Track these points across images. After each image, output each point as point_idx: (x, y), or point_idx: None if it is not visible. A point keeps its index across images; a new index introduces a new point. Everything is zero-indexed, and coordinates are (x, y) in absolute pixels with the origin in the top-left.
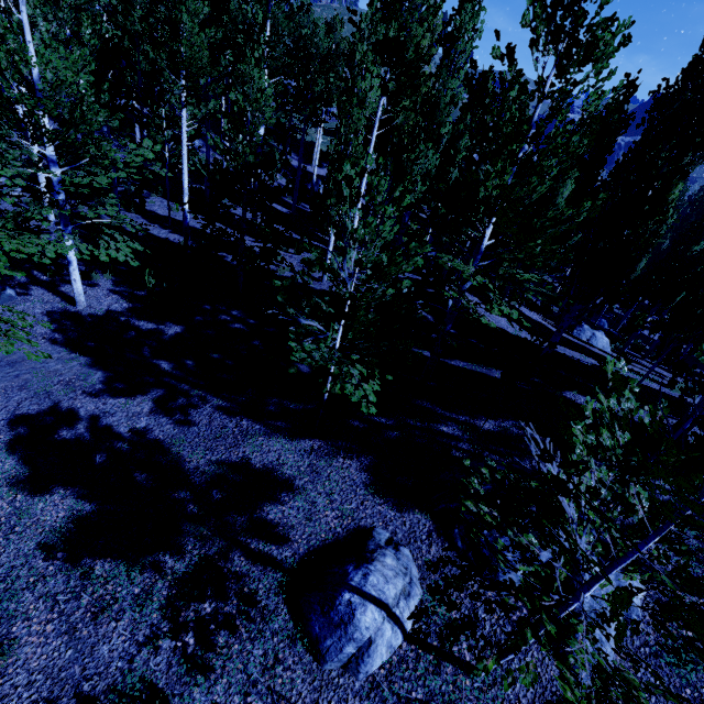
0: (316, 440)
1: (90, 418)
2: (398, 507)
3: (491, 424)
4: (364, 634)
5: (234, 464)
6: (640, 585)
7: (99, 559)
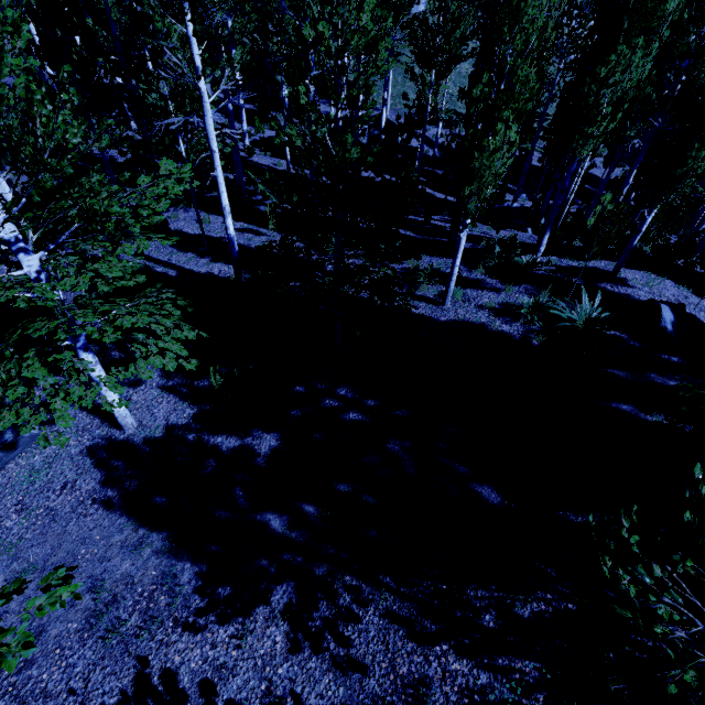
0: None
1: (201, 691)
2: None
3: None
4: None
5: None
6: None
7: None
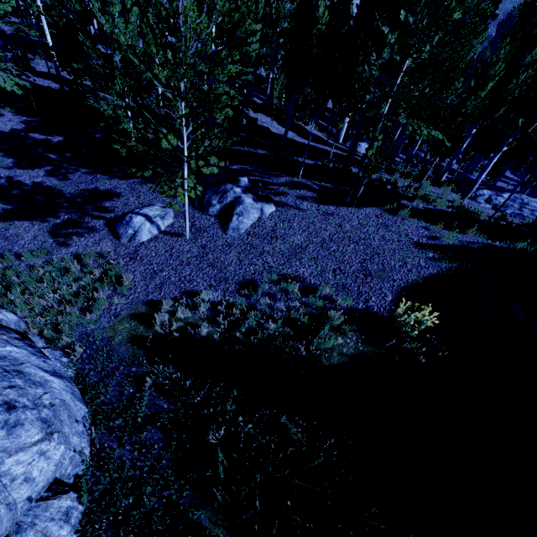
0: (137, 179)
1: (7, 177)
2: (172, 197)
3: (237, 166)
4: (136, 224)
5: (90, 190)
6: (272, 207)
7: (17, 221)
